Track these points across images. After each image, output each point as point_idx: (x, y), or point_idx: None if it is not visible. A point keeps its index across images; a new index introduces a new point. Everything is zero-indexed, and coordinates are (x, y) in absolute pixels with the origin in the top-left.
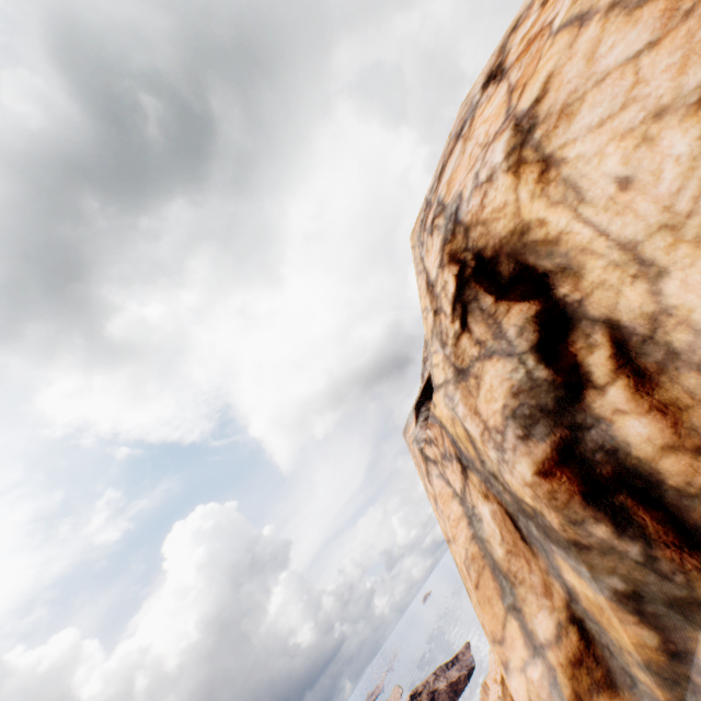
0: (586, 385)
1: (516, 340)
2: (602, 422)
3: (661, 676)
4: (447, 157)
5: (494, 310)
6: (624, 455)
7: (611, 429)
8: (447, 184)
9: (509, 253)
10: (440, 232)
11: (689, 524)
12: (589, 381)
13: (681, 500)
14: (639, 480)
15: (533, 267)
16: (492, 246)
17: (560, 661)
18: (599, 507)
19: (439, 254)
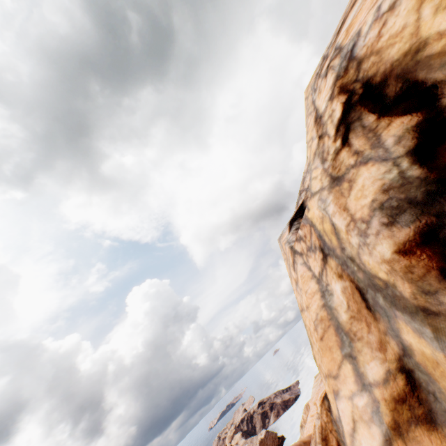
0: None
1: (393, 147)
2: None
3: None
4: (348, 11)
5: (375, 126)
6: None
7: None
8: (346, 30)
9: (399, 74)
10: (334, 71)
11: None
12: None
13: None
14: None
15: (423, 82)
16: (382, 72)
17: (384, 397)
18: None
19: (331, 89)
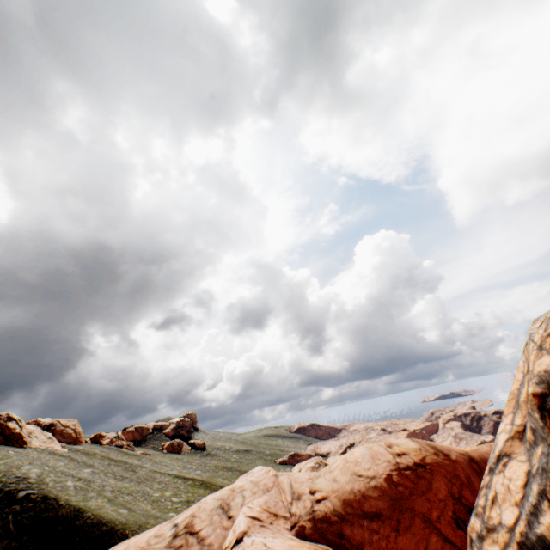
0: None
1: None
2: None
3: (528, 443)
4: None
5: None
6: None
7: None
8: None
9: None
10: None
11: None
12: None
13: None
14: None
15: None
16: None
17: (514, 429)
18: (539, 411)
19: None
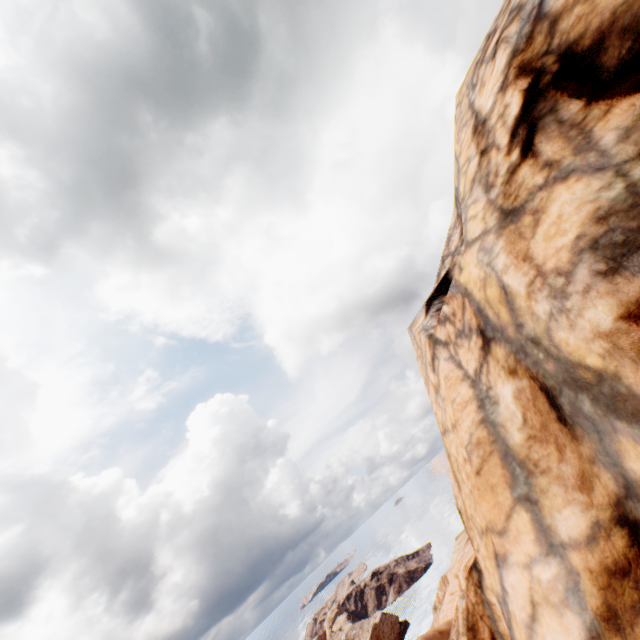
0: None
1: (615, 147)
2: None
3: None
4: None
5: (582, 117)
6: None
7: None
8: None
9: (627, 25)
10: (509, 45)
11: None
12: None
13: None
14: None
15: None
16: (595, 29)
17: (589, 566)
18: None
19: (502, 74)
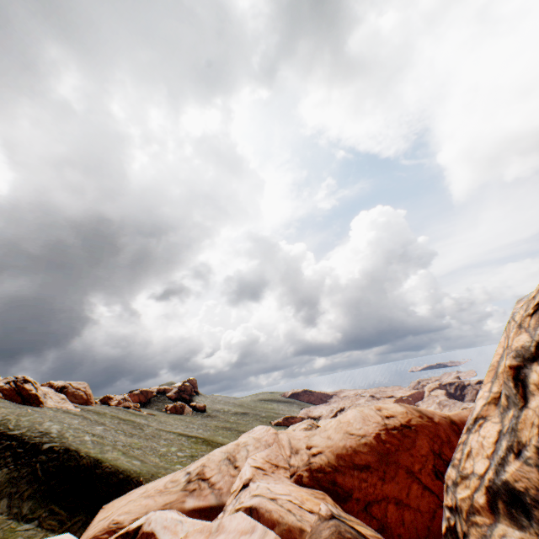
0: (536, 361)
1: (536, 335)
2: (530, 370)
3: (502, 408)
4: None
5: None
6: (526, 378)
7: (530, 372)
8: None
9: None
10: None
11: (526, 396)
12: (538, 361)
13: (528, 392)
14: (524, 383)
15: None
16: None
17: (491, 396)
18: (513, 381)
19: None
